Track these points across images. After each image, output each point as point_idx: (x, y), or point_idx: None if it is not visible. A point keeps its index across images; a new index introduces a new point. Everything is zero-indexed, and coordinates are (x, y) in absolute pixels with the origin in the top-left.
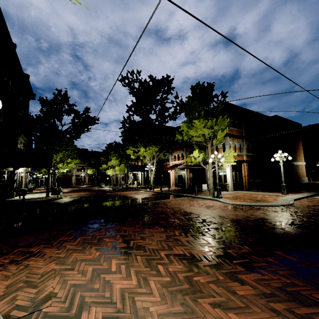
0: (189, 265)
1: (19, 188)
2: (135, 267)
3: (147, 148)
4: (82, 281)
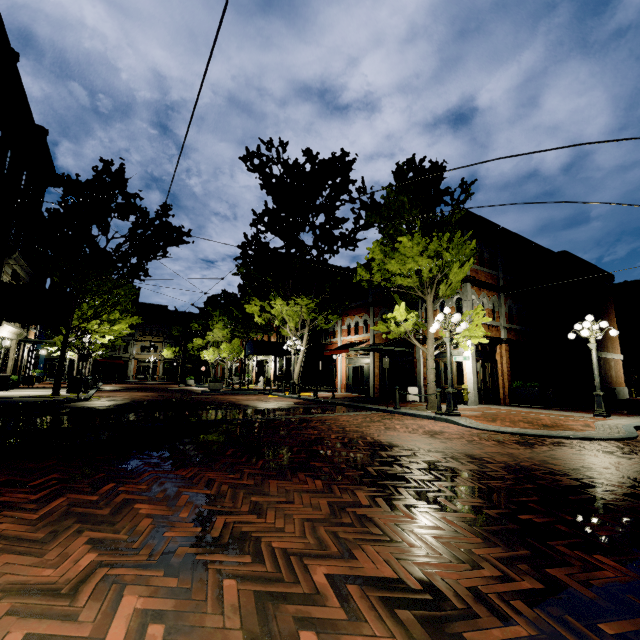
0: (430, 638)
1: None
2: None
3: (291, 302)
4: None
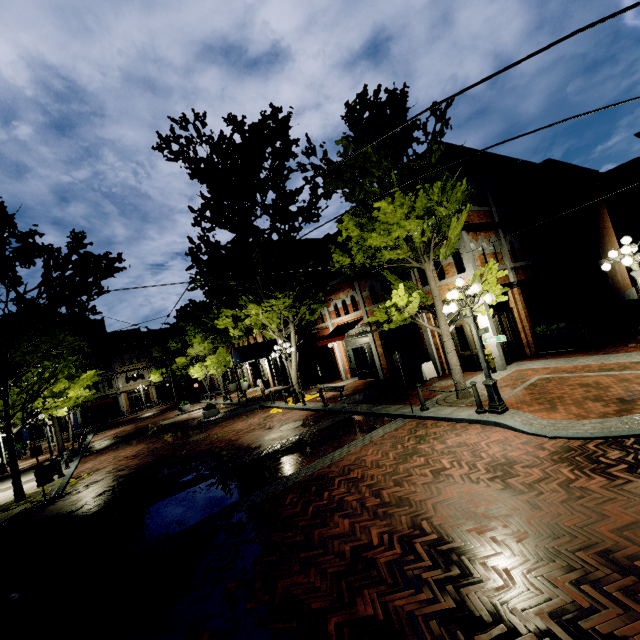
0: None
1: None
2: None
3: (265, 305)
4: None
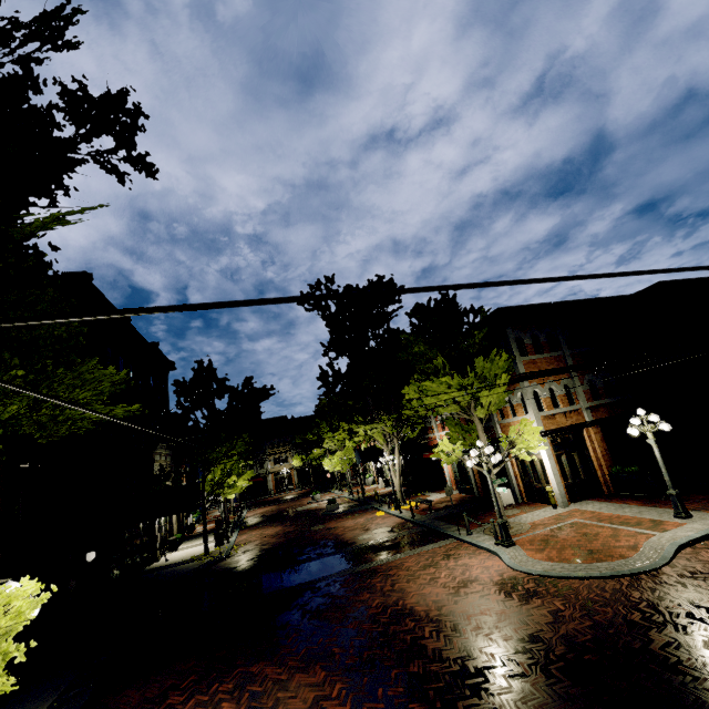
0: None
1: (167, 537)
2: None
3: (370, 426)
4: None
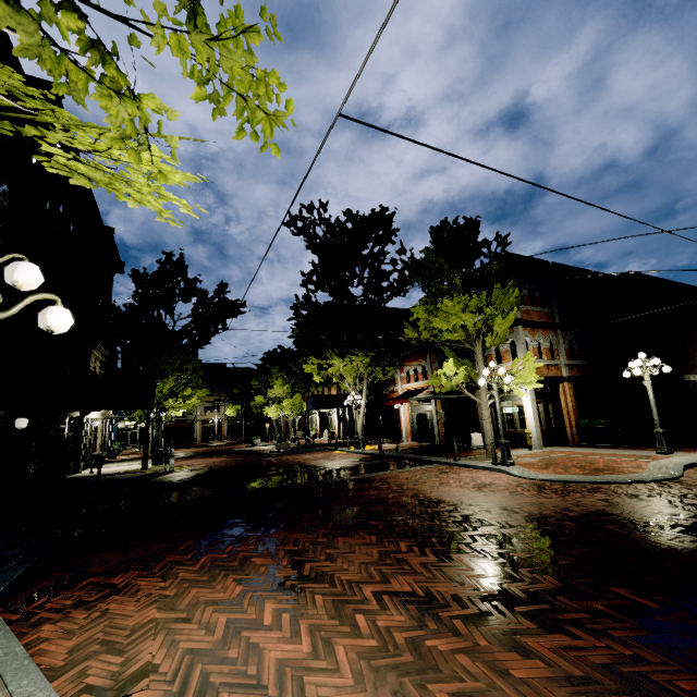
0: (420, 615)
1: (90, 452)
2: (309, 619)
3: (347, 359)
4: (207, 643)
